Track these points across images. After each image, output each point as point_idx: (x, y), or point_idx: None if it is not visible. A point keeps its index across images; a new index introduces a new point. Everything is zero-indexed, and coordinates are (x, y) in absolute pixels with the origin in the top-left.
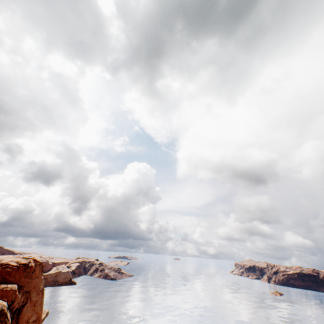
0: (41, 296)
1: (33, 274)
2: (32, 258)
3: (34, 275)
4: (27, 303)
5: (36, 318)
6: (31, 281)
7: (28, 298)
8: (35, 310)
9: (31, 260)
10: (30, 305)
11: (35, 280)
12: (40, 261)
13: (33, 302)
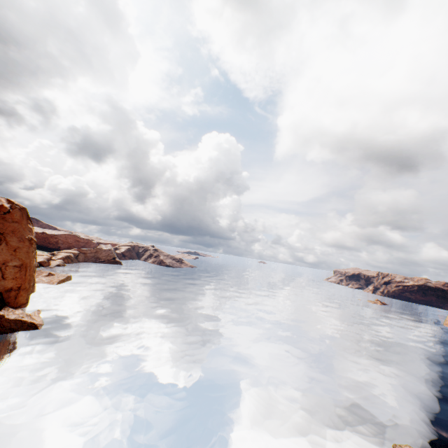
0: (29, 245)
1: (6, 216)
2: (4, 198)
3: (9, 217)
4: (1, 245)
5: (19, 265)
6: (4, 223)
7: (2, 240)
8: (16, 256)
9: (1, 200)
10: (7, 249)
11: (13, 225)
12: (21, 206)
13: (13, 248)
